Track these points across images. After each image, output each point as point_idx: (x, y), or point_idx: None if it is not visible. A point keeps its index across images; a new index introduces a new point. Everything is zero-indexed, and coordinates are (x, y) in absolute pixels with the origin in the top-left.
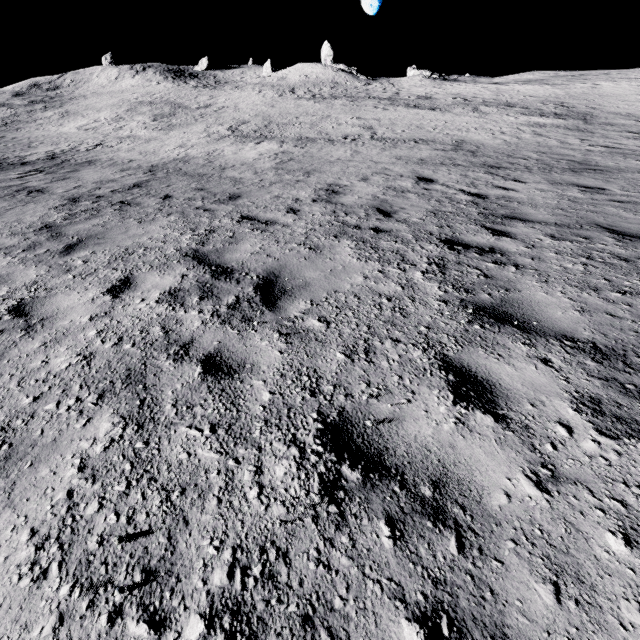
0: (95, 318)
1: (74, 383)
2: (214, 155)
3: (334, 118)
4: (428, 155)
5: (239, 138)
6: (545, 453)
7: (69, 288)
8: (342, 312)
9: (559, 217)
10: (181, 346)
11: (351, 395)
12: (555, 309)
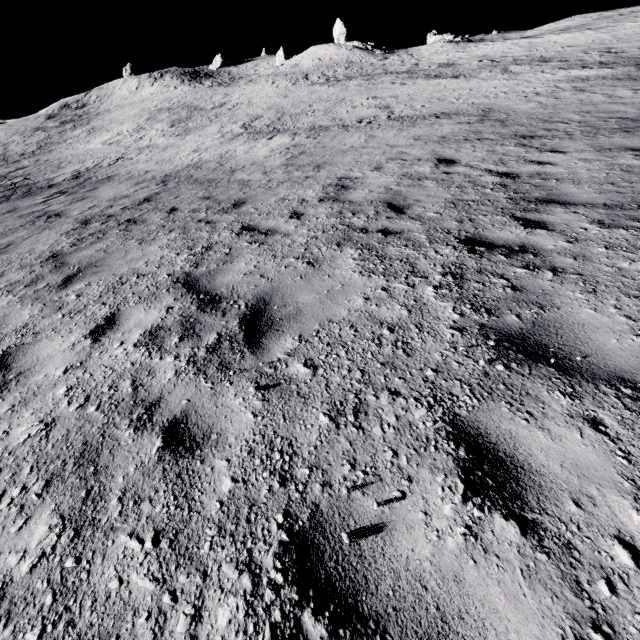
0: (69, 370)
1: (26, 464)
2: (226, 157)
3: (348, 101)
4: (450, 131)
5: (252, 135)
6: (597, 600)
7: (55, 331)
8: (333, 351)
9: (609, 195)
10: (146, 408)
11: (329, 484)
12: (607, 335)
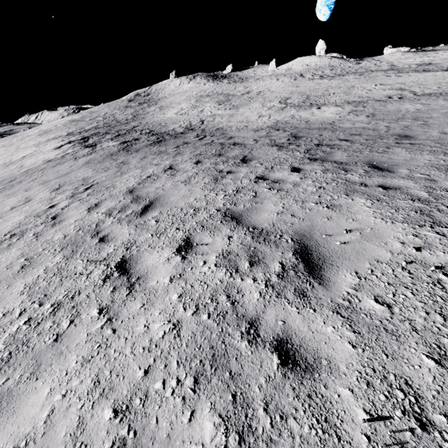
0: None
1: None
2: (298, 118)
3: (359, 87)
4: None
5: (296, 107)
6: None
7: None
8: None
9: None
10: None
11: None
12: None
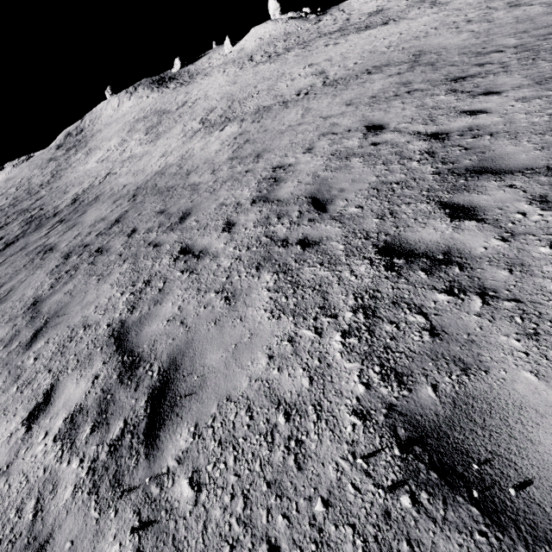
0: None
1: None
2: (186, 157)
3: (288, 74)
4: (381, 87)
5: (208, 129)
6: None
7: (4, 413)
8: (222, 456)
9: None
10: None
11: None
12: None
